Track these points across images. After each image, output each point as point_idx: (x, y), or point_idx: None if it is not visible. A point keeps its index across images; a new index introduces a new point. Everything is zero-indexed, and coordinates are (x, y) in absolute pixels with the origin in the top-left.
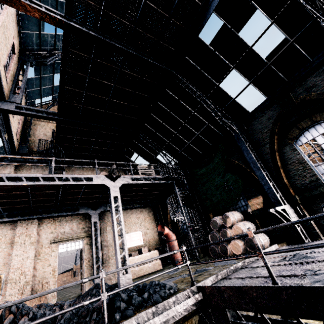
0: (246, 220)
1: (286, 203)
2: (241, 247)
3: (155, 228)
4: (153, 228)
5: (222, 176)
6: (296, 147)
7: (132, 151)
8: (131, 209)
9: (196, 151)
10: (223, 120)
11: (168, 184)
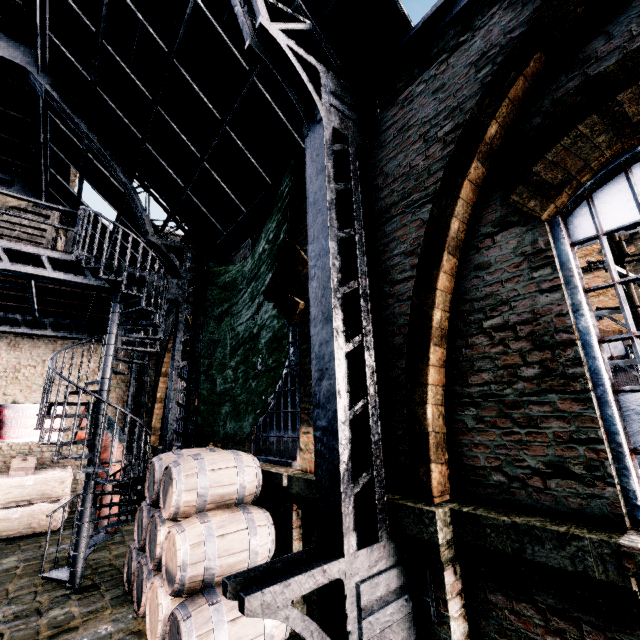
0: (251, 509)
1: (383, 530)
2: (158, 629)
3: (124, 402)
4: (115, 401)
5: (256, 309)
6: (556, 243)
7: (62, 158)
8: (58, 339)
9: (230, 199)
10: (259, 20)
11: (101, 290)
